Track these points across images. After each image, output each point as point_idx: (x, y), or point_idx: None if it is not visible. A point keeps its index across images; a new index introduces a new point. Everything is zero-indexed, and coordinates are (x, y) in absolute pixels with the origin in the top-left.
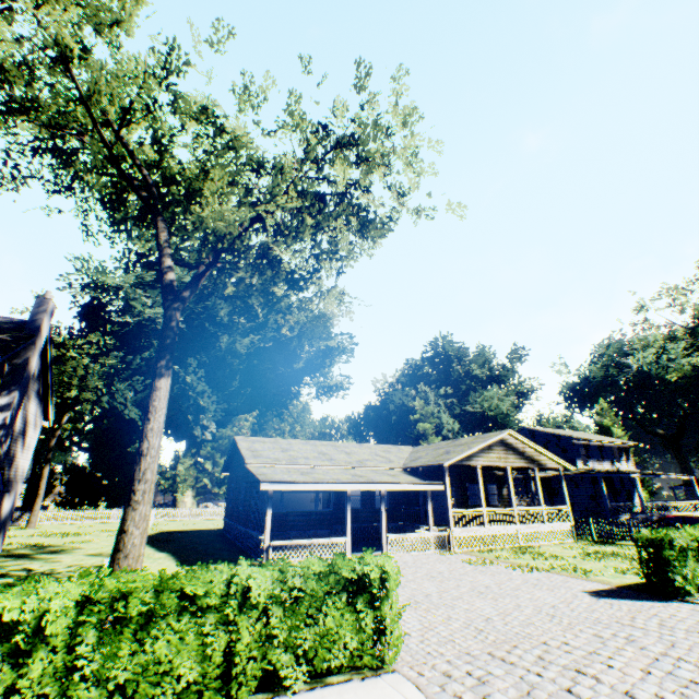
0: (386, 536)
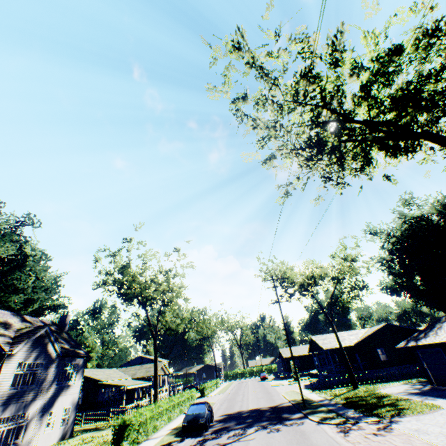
0: (141, 401)
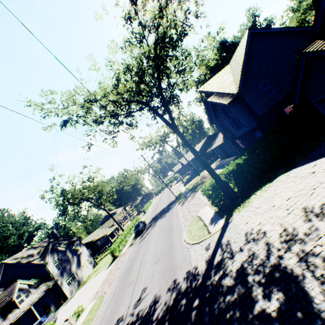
0: (119, 233)
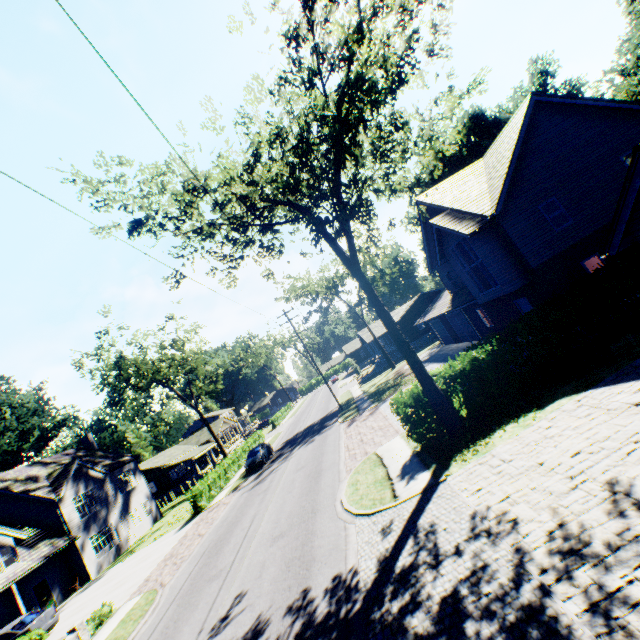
0: (217, 460)
